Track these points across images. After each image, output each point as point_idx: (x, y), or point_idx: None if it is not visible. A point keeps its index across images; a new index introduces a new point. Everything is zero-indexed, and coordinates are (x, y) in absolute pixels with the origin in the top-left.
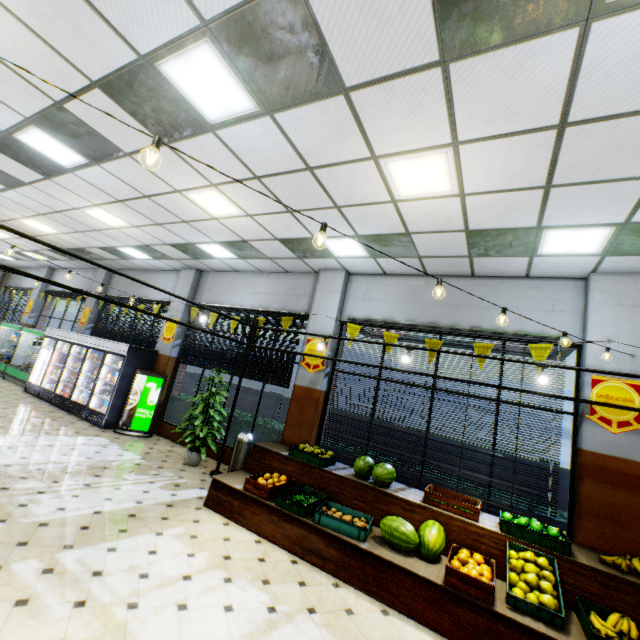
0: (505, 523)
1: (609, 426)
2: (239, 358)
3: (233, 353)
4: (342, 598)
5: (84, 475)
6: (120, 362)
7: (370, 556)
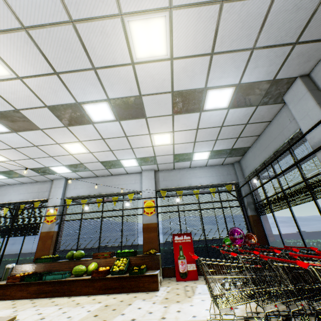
0: (117, 253)
1: (148, 214)
2: (9, 228)
3: (5, 226)
4: (52, 300)
5: None
6: None
7: (66, 282)
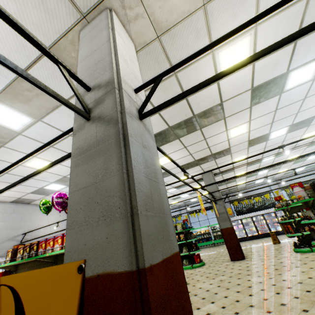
0: None
1: None
2: None
3: None
4: None
5: None
6: (282, 212)
7: None
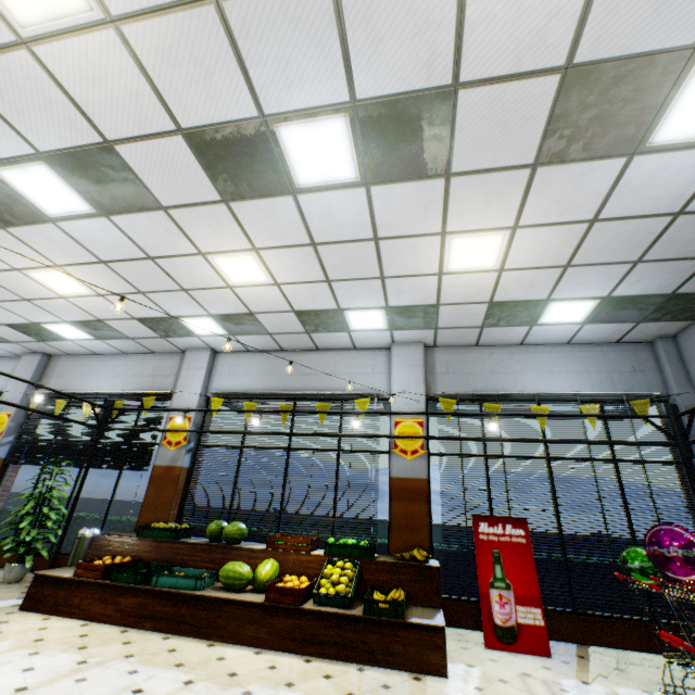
0: (328, 545)
1: (406, 455)
2: (91, 447)
3: (84, 442)
4: (169, 644)
5: None
6: None
7: (204, 600)
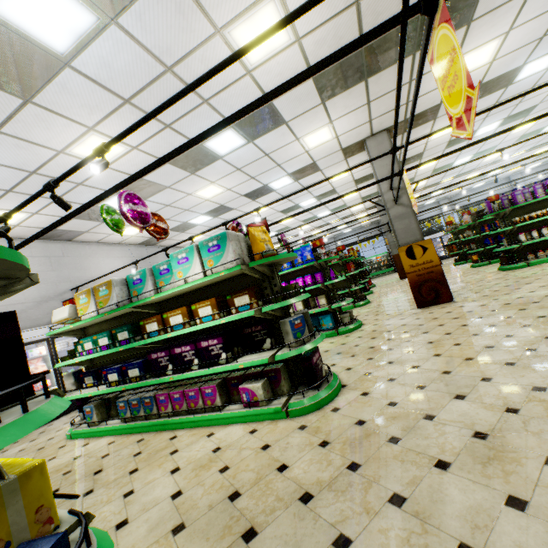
0: None
1: None
2: None
3: None
4: None
5: None
6: (449, 236)
7: None
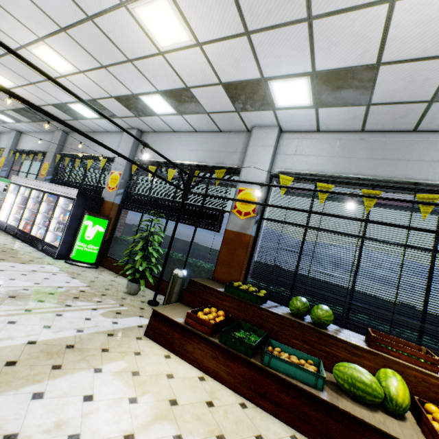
0: None
1: None
2: (174, 205)
3: (169, 201)
4: None
5: (27, 300)
6: (71, 204)
7: (333, 409)
